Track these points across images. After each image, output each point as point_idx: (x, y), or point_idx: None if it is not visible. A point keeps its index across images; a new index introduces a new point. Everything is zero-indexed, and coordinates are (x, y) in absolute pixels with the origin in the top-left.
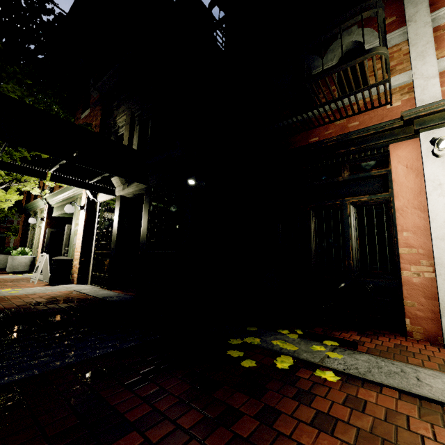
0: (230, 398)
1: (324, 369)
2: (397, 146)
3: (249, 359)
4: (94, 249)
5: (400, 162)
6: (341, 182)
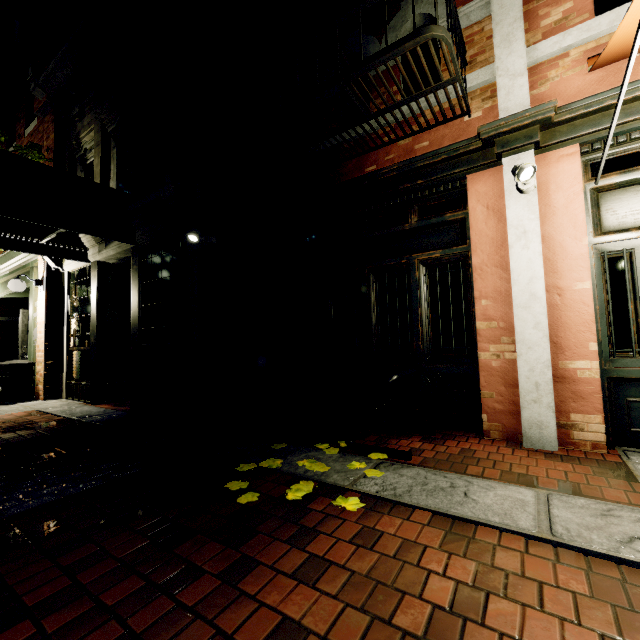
0: (199, 552)
1: (352, 494)
2: (476, 178)
3: (252, 492)
4: (67, 345)
5: (479, 201)
6: (408, 231)
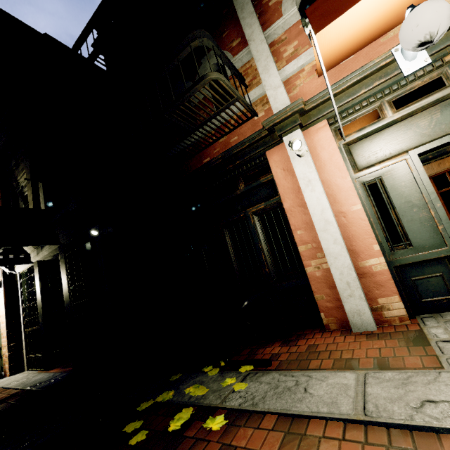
0: None
1: (221, 411)
2: (271, 152)
3: (142, 431)
4: (24, 328)
5: (277, 166)
6: (240, 195)
